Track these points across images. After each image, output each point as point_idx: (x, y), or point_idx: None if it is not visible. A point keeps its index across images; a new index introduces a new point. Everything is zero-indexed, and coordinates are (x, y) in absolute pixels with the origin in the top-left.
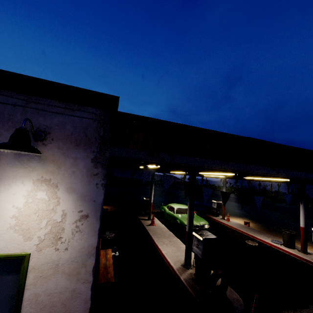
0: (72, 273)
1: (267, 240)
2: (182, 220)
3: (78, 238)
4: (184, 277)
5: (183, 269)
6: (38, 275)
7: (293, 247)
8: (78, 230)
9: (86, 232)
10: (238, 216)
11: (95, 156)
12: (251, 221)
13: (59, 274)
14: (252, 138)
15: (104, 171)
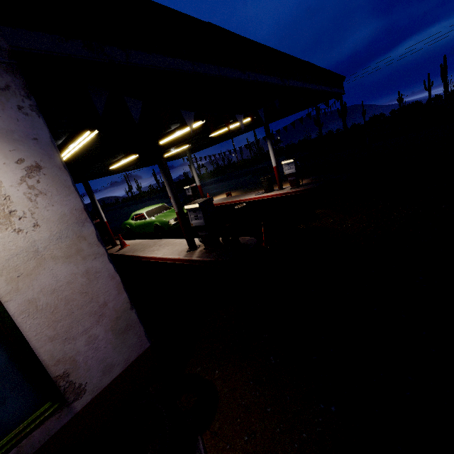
0: (70, 253)
1: (252, 197)
2: (161, 219)
3: (47, 205)
4: (196, 256)
5: (191, 253)
6: (11, 276)
7: (273, 190)
8: (38, 192)
9: (54, 192)
10: (217, 194)
11: None
12: (231, 192)
13: (50, 262)
14: (213, 25)
15: (20, 81)
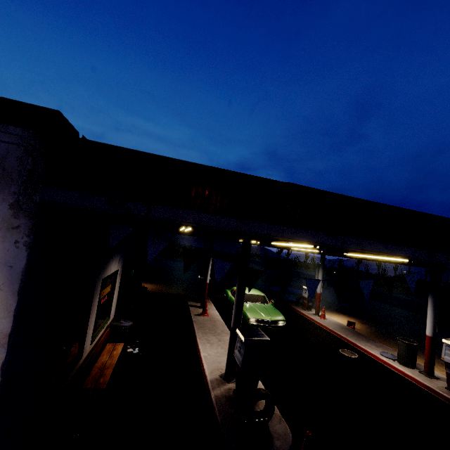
0: None
1: (374, 352)
2: (245, 311)
3: None
4: (216, 392)
5: (220, 382)
6: None
7: (412, 366)
8: None
9: None
10: (343, 312)
11: (16, 200)
12: (360, 321)
13: None
14: (296, 185)
15: (31, 223)
